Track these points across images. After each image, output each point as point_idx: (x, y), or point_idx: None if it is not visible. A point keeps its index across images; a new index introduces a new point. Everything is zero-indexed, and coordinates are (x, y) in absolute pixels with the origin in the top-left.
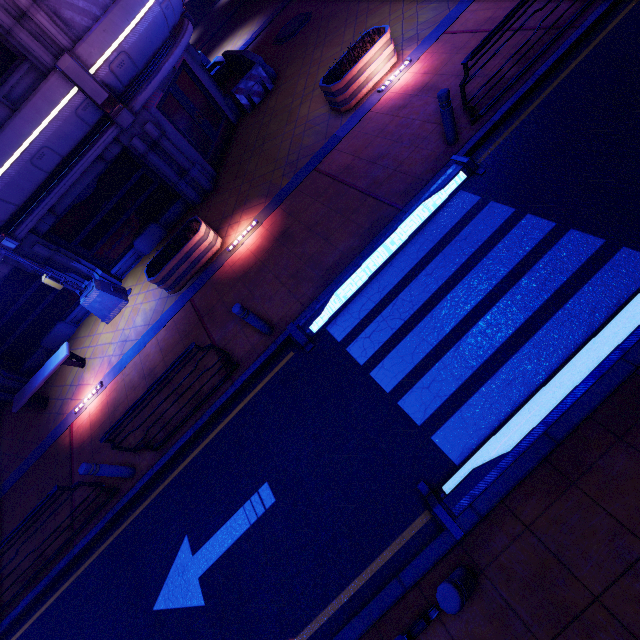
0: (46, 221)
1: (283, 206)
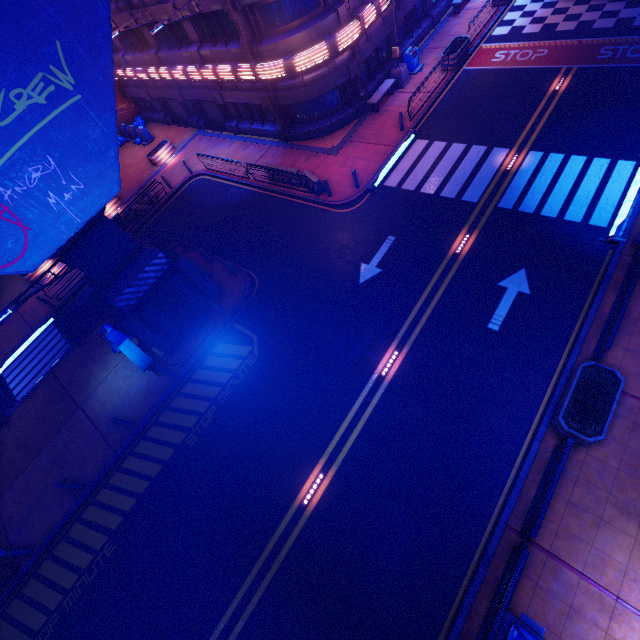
0: None
1: (1, 327)
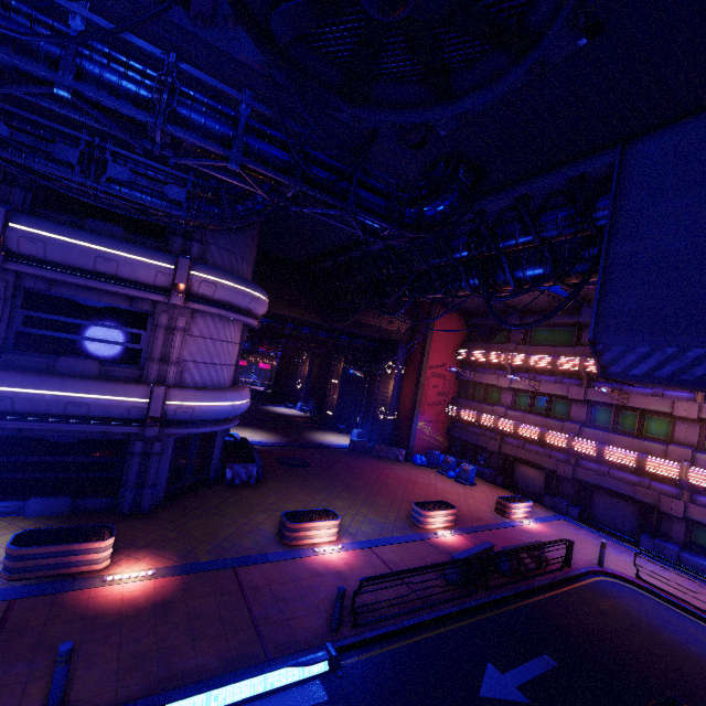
0: (7, 429)
1: (187, 577)
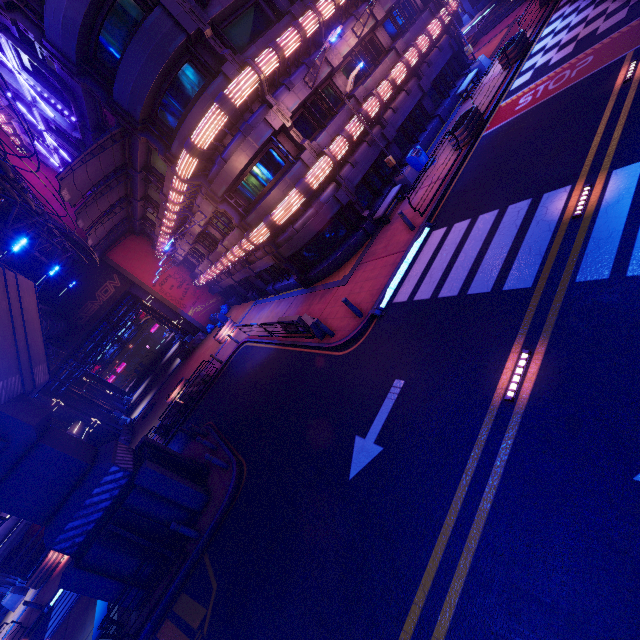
0: None
1: None
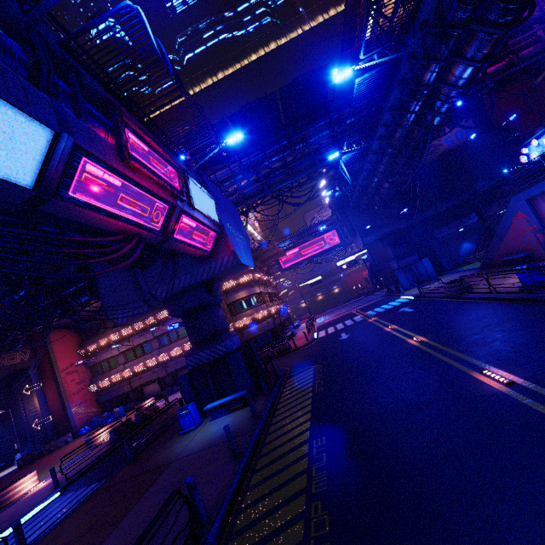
0: None
1: None
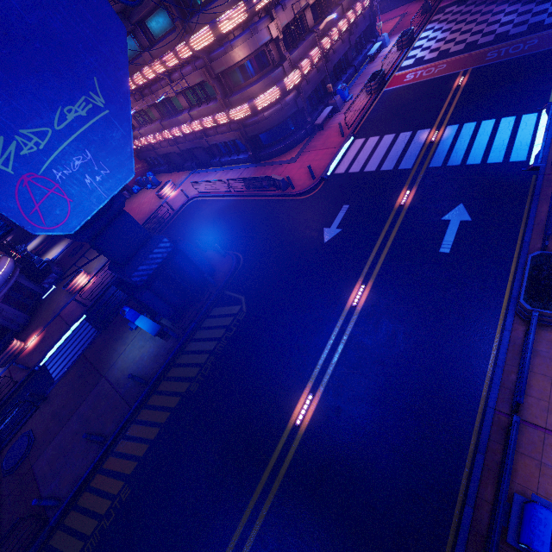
0: None
1: (47, 329)
